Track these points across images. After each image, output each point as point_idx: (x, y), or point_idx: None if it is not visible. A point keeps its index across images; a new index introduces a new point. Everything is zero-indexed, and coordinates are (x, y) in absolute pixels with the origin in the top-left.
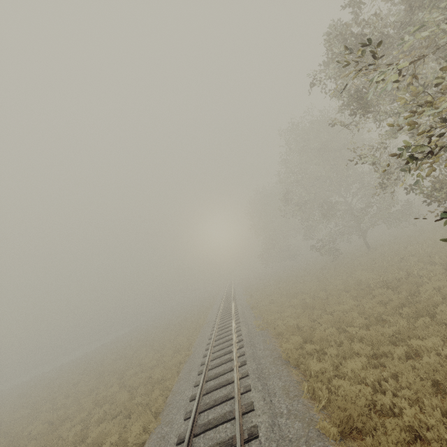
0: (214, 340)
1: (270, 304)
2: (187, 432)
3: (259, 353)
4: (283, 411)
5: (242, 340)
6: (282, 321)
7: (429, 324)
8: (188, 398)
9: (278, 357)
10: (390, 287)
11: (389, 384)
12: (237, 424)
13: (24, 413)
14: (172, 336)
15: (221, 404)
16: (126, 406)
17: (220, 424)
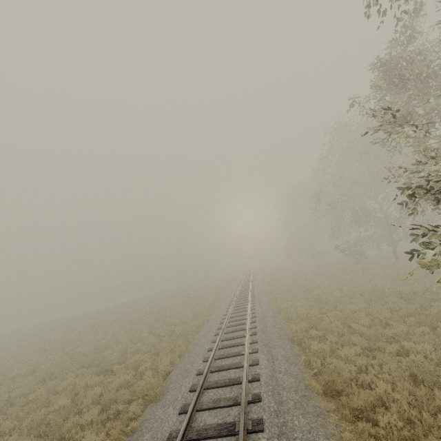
0: (230, 313)
1: (286, 293)
2: (206, 368)
3: (269, 329)
4: (282, 370)
5: (255, 317)
6: (294, 309)
7: (428, 333)
8: (206, 349)
9: (284, 335)
10: (403, 297)
11: (374, 369)
12: (244, 370)
13: (73, 338)
14: (193, 304)
15: (233, 357)
16: (155, 346)
17: (231, 368)
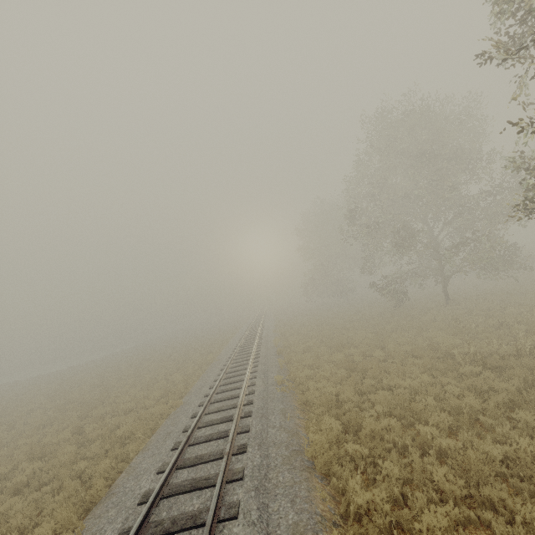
0: (215, 392)
1: (304, 351)
2: None
3: (271, 434)
4: None
5: (251, 403)
6: (315, 384)
7: None
8: (139, 495)
9: (298, 452)
10: (488, 366)
11: None
12: None
13: None
14: (171, 369)
15: (181, 533)
16: (60, 472)
17: None
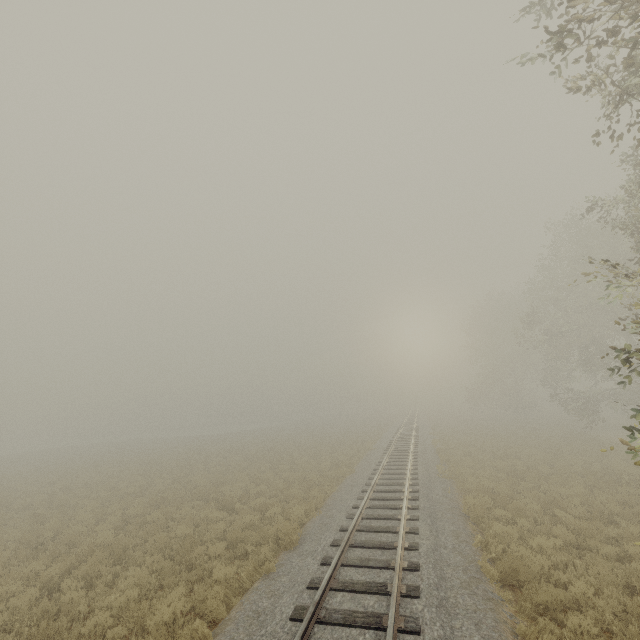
0: (382, 468)
1: (465, 456)
2: (351, 524)
3: (435, 497)
4: (448, 546)
5: (417, 478)
6: (474, 478)
7: None
8: (350, 505)
9: (457, 508)
10: None
11: (577, 571)
12: (400, 534)
13: (179, 464)
14: (329, 449)
15: (385, 520)
16: (283, 491)
17: (382, 531)
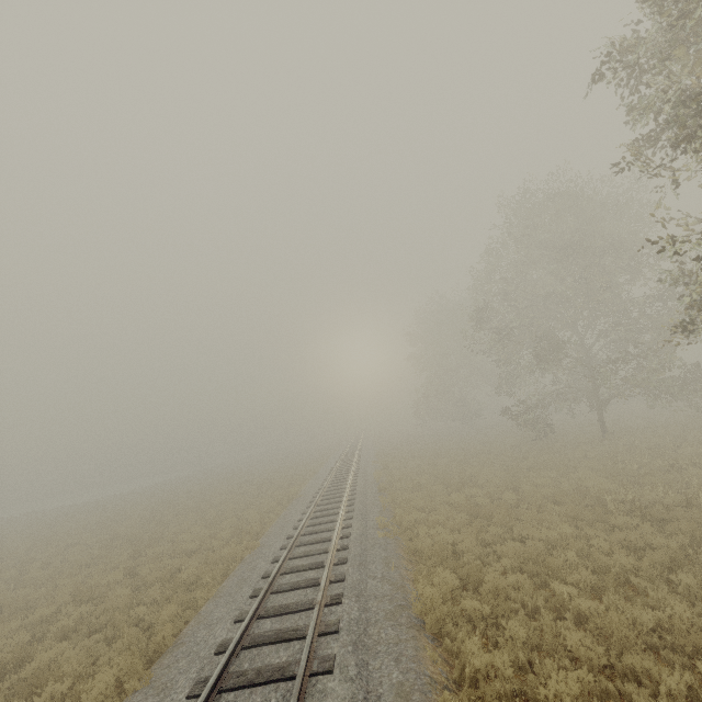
0: (300, 533)
1: (413, 490)
2: None
3: (371, 585)
4: None
5: (347, 548)
6: (427, 530)
7: None
8: (215, 644)
9: (404, 607)
10: (648, 517)
11: None
12: None
13: None
14: (242, 504)
15: (267, 686)
16: (115, 617)
17: None
